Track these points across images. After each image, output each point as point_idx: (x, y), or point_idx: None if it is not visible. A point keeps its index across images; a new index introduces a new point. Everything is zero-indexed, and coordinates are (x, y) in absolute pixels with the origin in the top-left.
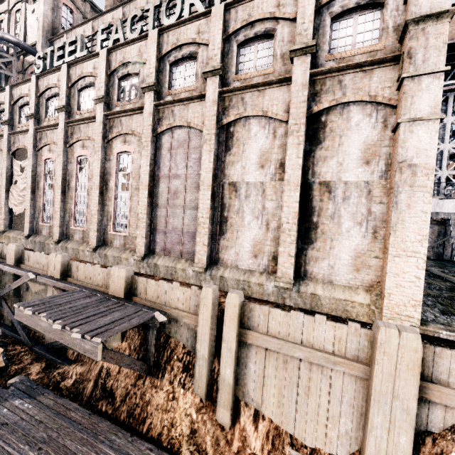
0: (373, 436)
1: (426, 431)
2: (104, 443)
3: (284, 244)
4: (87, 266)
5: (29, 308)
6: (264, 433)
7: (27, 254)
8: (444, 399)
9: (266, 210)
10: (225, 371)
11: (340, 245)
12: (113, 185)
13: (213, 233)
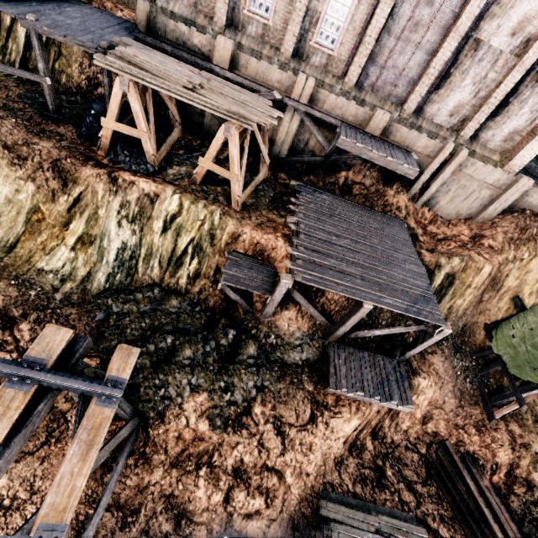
0: (485, 213)
1: (501, 212)
2: (376, 214)
3: (481, 114)
4: (340, 100)
5: (353, 141)
6: (432, 213)
7: (245, 60)
8: (519, 203)
9: (486, 79)
10: (433, 188)
11: (509, 123)
12: None
13: (430, 85)
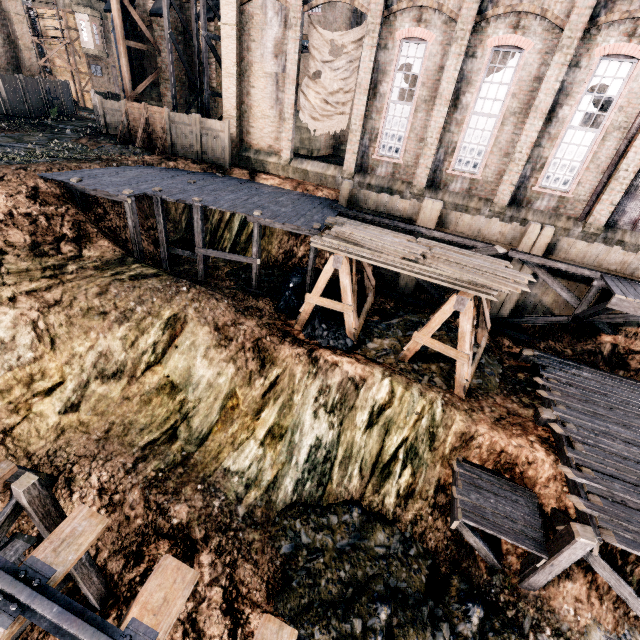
0: None
1: None
2: None
3: None
4: (595, 247)
5: (638, 300)
6: None
7: (455, 217)
8: None
9: None
10: None
11: None
12: (568, 116)
13: None
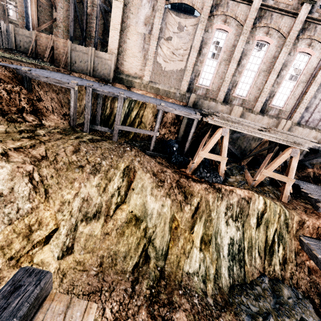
0: None
1: None
2: None
3: None
4: (305, 130)
5: None
6: None
7: (247, 115)
8: None
9: None
10: None
11: None
12: (285, 75)
13: None
